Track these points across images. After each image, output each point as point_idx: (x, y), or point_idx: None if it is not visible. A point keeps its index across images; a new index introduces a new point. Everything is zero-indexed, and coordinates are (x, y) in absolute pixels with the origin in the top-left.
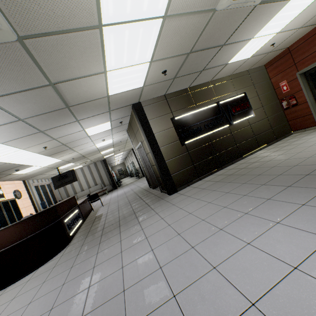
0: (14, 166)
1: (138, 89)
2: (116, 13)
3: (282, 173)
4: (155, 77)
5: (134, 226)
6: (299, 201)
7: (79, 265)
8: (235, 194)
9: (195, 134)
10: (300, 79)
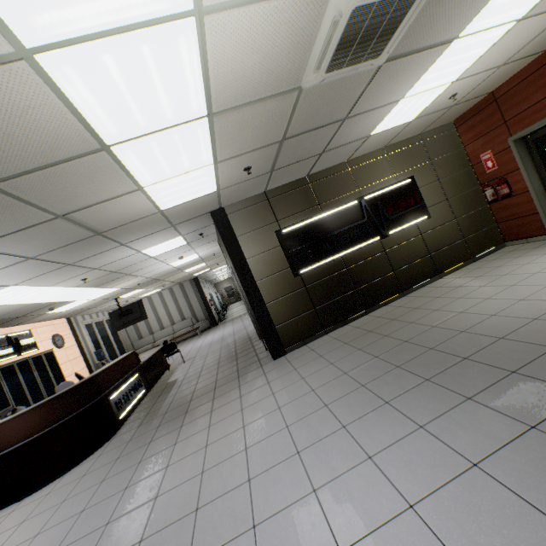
0: (45, 305)
1: (211, 195)
2: (123, 130)
3: (436, 346)
4: (234, 177)
5: (202, 417)
6: (420, 418)
7: (112, 479)
8: (352, 380)
9: (318, 256)
10: (516, 149)
